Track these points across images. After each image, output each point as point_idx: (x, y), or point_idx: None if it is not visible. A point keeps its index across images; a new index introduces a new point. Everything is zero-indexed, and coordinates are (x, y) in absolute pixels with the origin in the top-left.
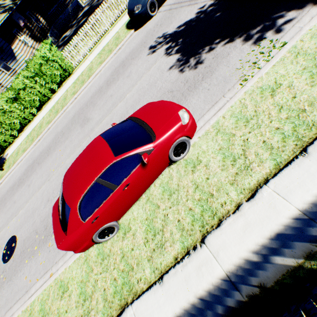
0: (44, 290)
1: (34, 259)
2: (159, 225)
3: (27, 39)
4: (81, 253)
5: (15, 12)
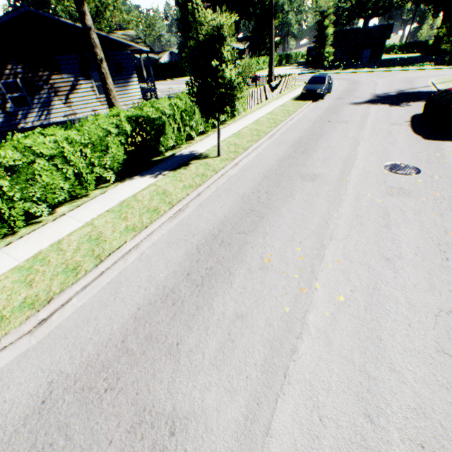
0: None
1: (450, 157)
2: None
3: None
4: None
5: None
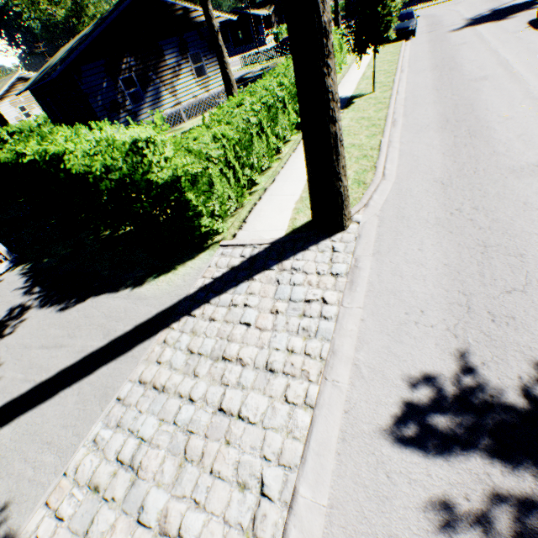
0: None
1: None
2: None
3: None
4: None
5: None
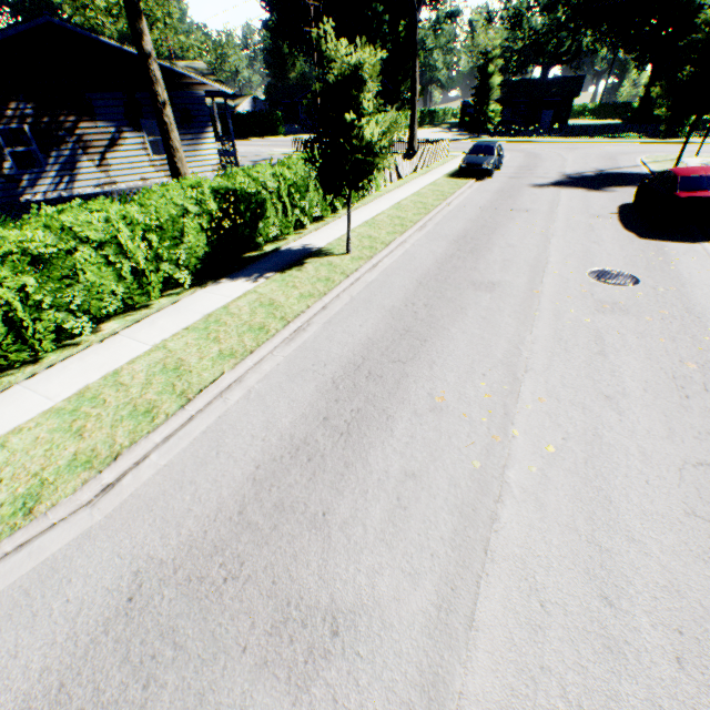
0: None
1: (677, 263)
2: None
3: None
4: None
5: None
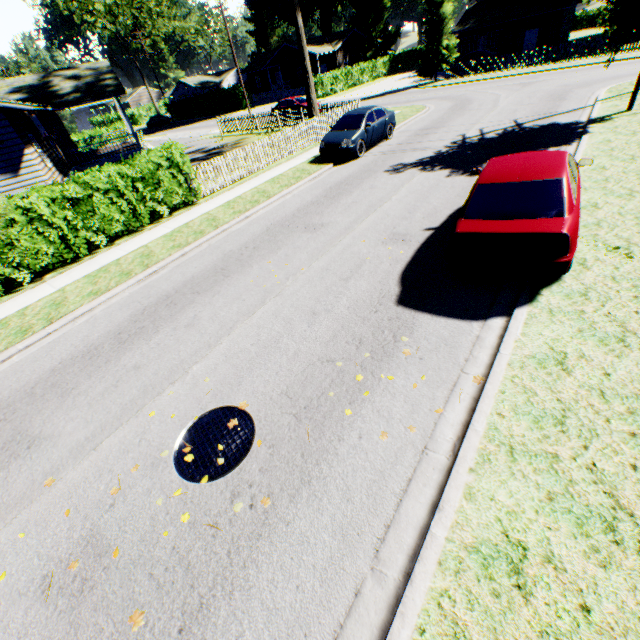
0: (500, 393)
1: (377, 395)
2: (619, 243)
3: (45, 157)
4: (528, 311)
5: (35, 116)
